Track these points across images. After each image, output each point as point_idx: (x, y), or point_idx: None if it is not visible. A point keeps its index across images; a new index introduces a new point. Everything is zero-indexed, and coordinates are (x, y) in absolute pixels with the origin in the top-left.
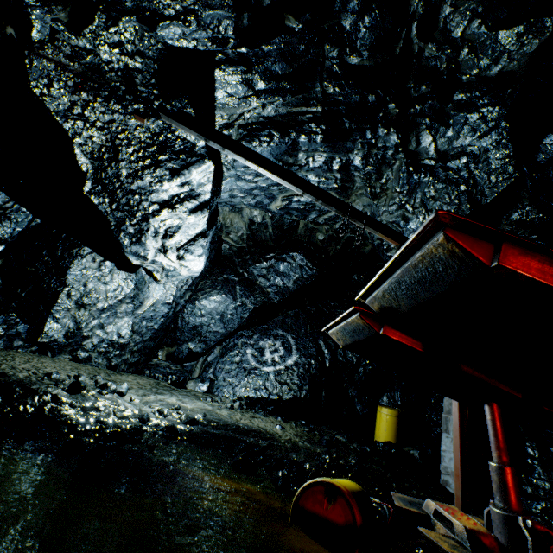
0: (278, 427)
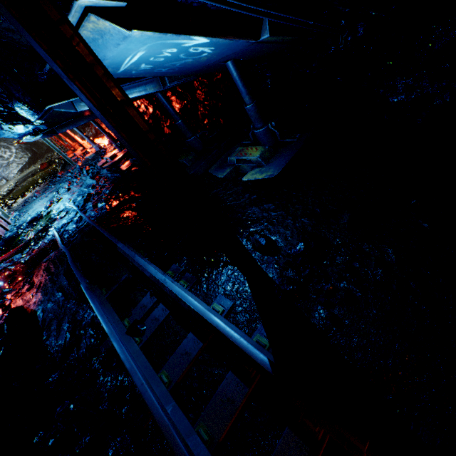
0: (34, 168)
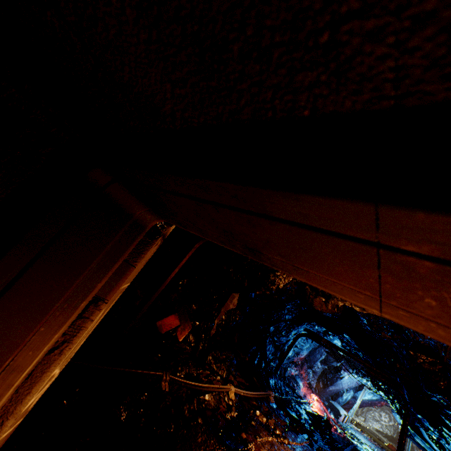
0: (385, 440)
